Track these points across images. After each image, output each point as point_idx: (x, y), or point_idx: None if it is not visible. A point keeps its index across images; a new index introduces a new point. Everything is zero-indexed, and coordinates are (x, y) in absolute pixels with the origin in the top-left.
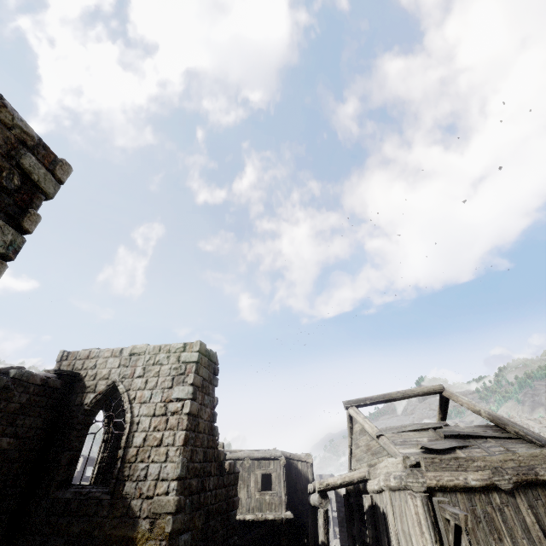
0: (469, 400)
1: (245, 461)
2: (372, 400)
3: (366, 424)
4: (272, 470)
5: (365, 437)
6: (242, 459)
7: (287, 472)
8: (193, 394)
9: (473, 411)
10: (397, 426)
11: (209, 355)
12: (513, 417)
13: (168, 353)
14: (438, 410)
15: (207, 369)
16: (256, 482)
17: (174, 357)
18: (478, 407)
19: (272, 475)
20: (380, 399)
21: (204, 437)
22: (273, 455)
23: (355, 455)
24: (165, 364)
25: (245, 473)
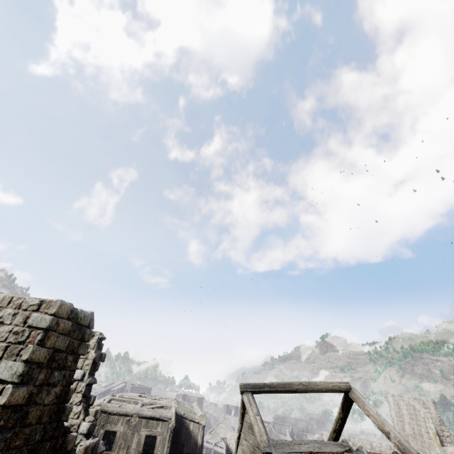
0: (377, 413)
1: (132, 418)
2: (271, 388)
3: (256, 425)
4: (158, 433)
5: (253, 437)
6: (130, 415)
7: (178, 431)
8: (21, 376)
9: (381, 430)
10: (291, 442)
11: (77, 317)
12: (401, 396)
13: (16, 309)
14: (340, 409)
15: (69, 336)
16: (138, 443)
17: (21, 317)
18: (387, 427)
19: (157, 438)
20: (279, 388)
21: (36, 429)
22: (163, 416)
23: (242, 444)
24: (7, 324)
25: (129, 432)
